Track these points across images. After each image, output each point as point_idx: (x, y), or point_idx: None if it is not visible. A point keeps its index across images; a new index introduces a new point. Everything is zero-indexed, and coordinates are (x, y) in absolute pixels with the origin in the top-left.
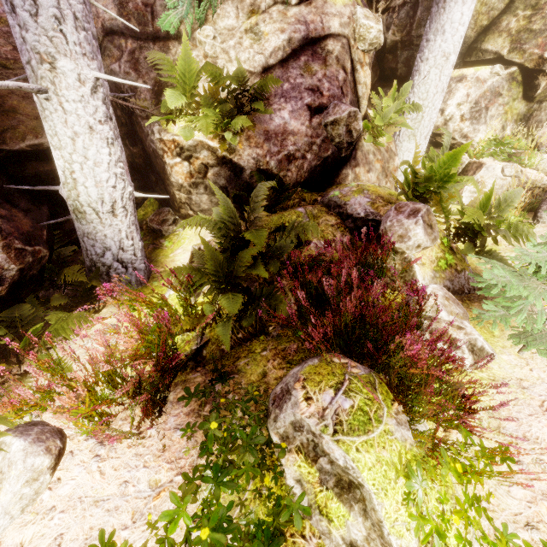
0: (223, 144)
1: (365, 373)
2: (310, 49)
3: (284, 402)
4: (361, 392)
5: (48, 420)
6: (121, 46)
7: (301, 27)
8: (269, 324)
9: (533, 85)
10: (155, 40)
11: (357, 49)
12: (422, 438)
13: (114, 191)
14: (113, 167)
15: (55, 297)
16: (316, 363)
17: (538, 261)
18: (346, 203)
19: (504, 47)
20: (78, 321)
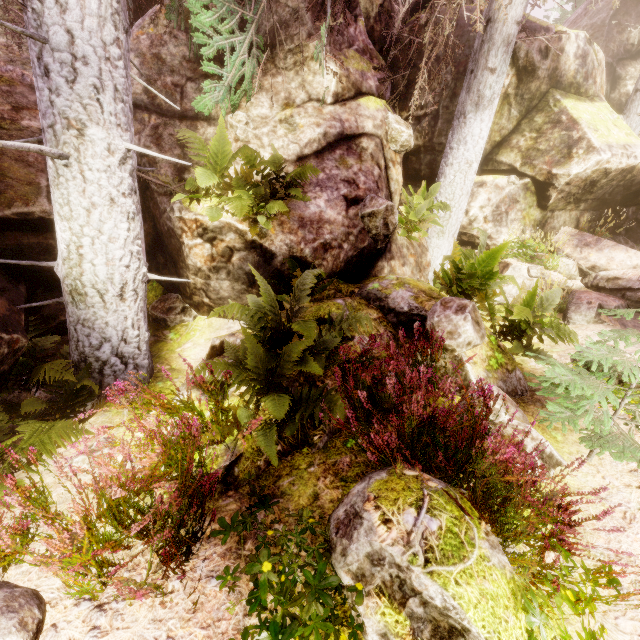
0: (254, 228)
1: (443, 487)
2: (345, 144)
3: (353, 528)
4: (446, 510)
5: (13, 579)
6: (144, 120)
7: (336, 124)
8: (313, 433)
9: (545, 195)
10: (182, 119)
11: (389, 149)
12: (523, 562)
13: (126, 271)
14: (129, 244)
15: (28, 401)
16: (385, 477)
17: (599, 358)
18: (387, 296)
19: (517, 161)
20: (64, 433)
